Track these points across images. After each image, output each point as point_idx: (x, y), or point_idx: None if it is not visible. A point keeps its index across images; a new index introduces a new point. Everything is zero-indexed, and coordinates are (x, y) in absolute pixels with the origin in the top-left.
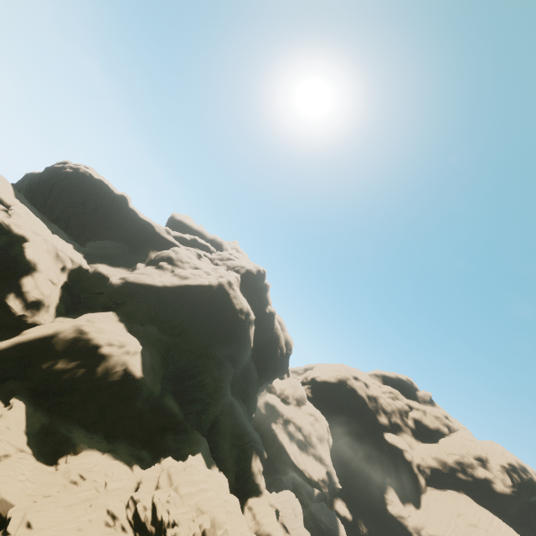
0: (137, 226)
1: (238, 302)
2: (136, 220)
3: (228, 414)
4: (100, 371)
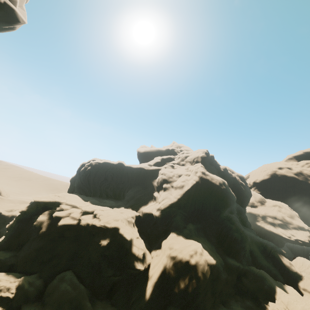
0: (135, 173)
1: (215, 181)
2: (133, 170)
3: (251, 243)
4: (200, 276)
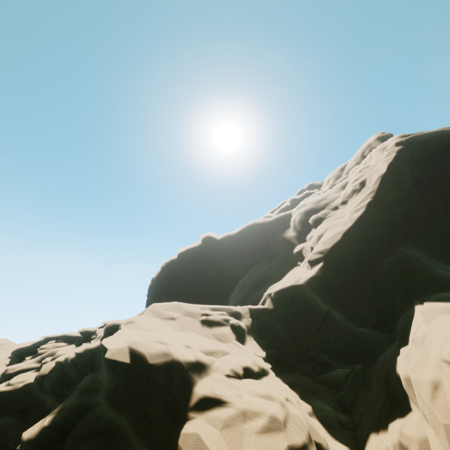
0: (243, 243)
1: None
2: (236, 240)
3: None
4: None
